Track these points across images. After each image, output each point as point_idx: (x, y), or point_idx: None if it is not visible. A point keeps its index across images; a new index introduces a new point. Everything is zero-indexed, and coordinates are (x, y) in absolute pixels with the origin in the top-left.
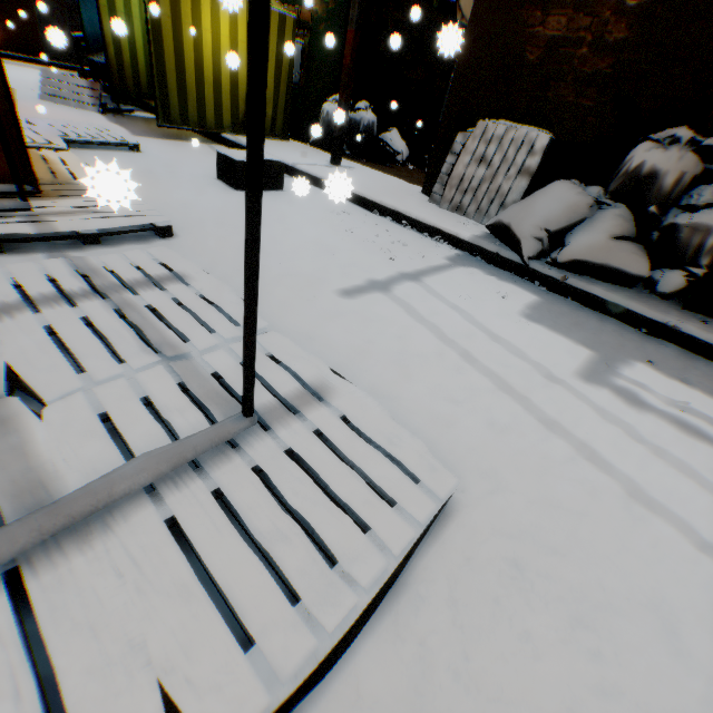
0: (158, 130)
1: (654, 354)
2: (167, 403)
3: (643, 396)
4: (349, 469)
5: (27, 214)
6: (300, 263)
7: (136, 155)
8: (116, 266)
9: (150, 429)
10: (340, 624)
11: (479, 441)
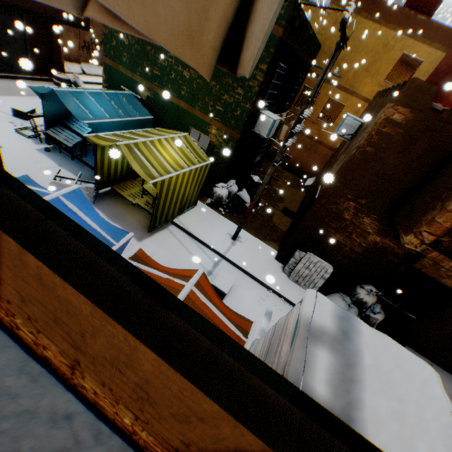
0: (136, 219)
1: None
2: None
3: None
4: None
5: None
6: None
7: None
8: None
9: None
10: None
11: None
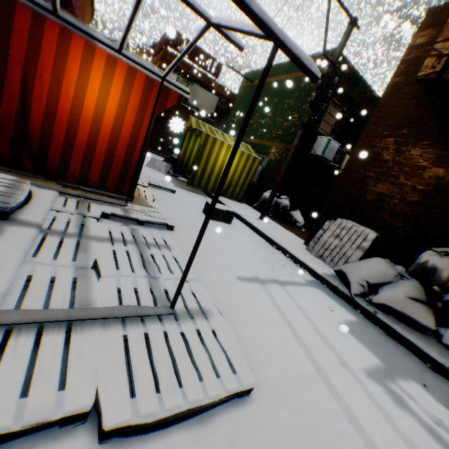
0: (186, 186)
1: (431, 382)
2: (142, 293)
3: (409, 402)
4: (204, 350)
5: (123, 207)
6: (224, 258)
7: (172, 194)
8: (146, 235)
9: (132, 299)
10: (171, 409)
11: (281, 376)
